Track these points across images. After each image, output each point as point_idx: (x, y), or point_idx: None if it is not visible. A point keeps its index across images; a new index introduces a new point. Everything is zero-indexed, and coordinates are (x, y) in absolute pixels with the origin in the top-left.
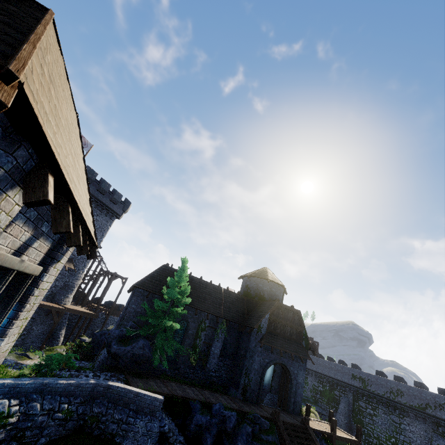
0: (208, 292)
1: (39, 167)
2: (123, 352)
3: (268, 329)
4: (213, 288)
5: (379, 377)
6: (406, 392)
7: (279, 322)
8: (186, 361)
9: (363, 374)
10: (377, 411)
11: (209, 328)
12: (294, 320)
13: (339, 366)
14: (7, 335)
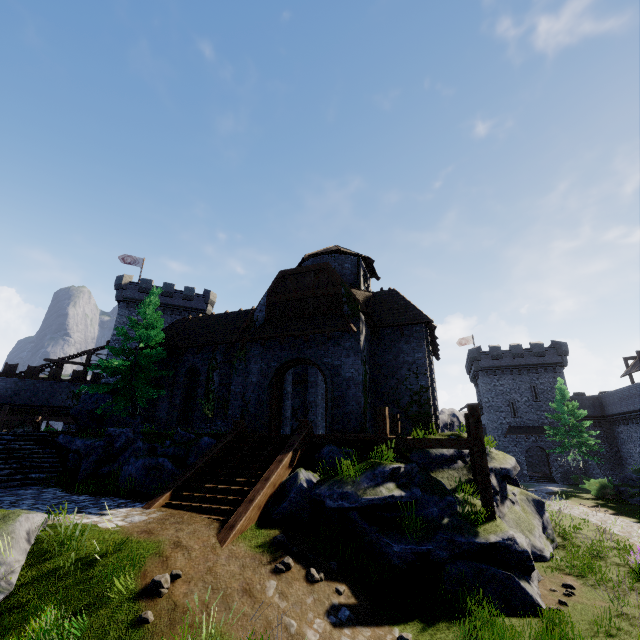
0: (227, 322)
1: None
2: (76, 411)
3: (267, 319)
4: (236, 315)
5: None
6: None
7: (288, 299)
8: (201, 415)
9: None
10: None
11: (226, 364)
12: (319, 282)
13: None
14: None
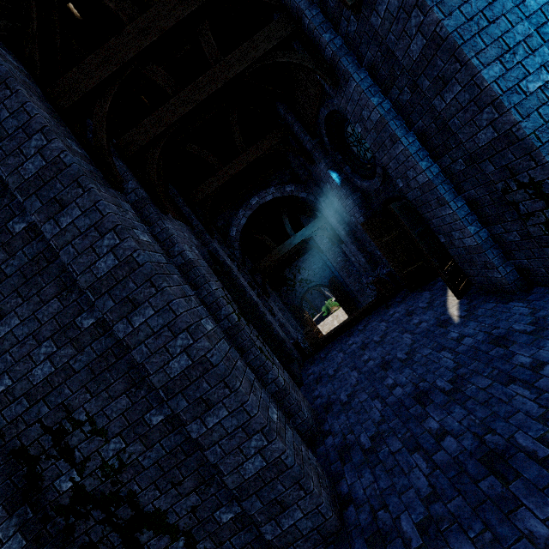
0: None
1: None
2: None
3: None
4: None
5: None
6: None
7: None
8: None
9: None
10: None
11: None
12: None
13: None
14: None
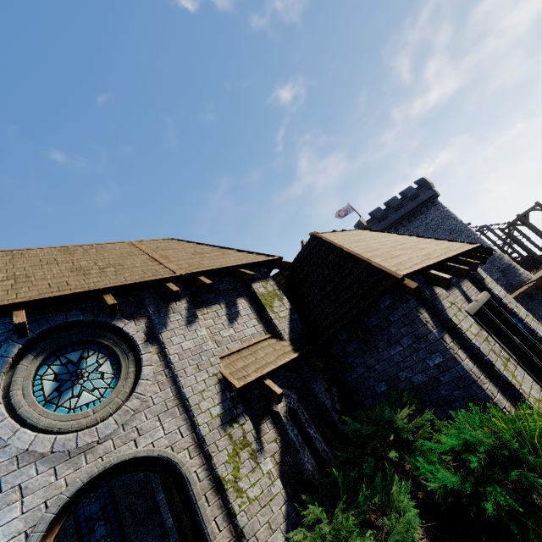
0: None
1: (423, 274)
2: None
3: None
4: None
5: None
6: None
7: None
8: None
9: None
10: None
11: None
12: None
13: None
14: (534, 329)
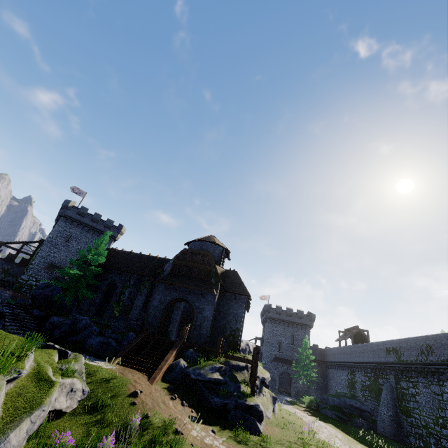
0: (141, 260)
1: None
2: (37, 293)
3: (171, 272)
4: (147, 258)
5: (408, 338)
6: (434, 345)
7: (185, 265)
8: (111, 313)
9: (394, 343)
10: (417, 387)
11: (135, 286)
12: (203, 261)
13: (374, 345)
14: None
